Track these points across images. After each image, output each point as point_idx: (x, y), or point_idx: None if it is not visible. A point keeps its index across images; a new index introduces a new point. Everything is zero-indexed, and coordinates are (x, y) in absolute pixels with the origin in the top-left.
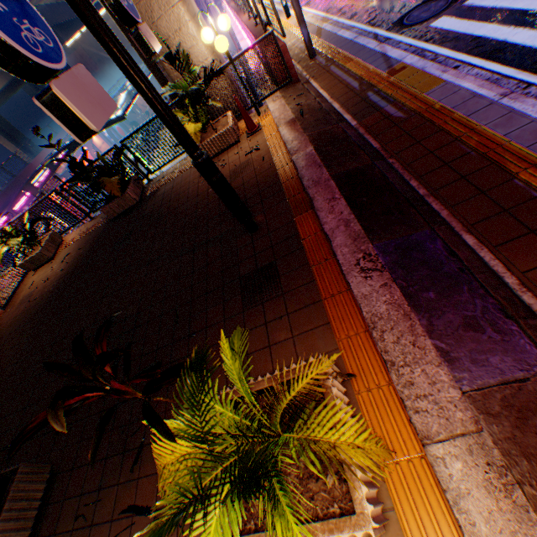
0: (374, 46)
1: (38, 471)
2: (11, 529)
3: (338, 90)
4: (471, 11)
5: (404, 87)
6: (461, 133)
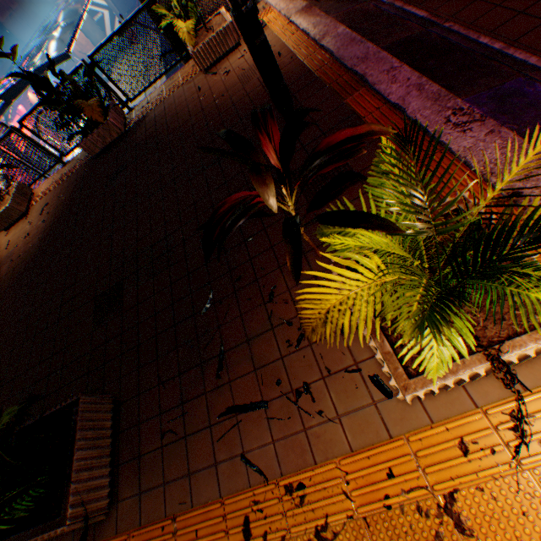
0: None
1: (100, 402)
2: (89, 457)
3: None
4: None
5: None
6: None
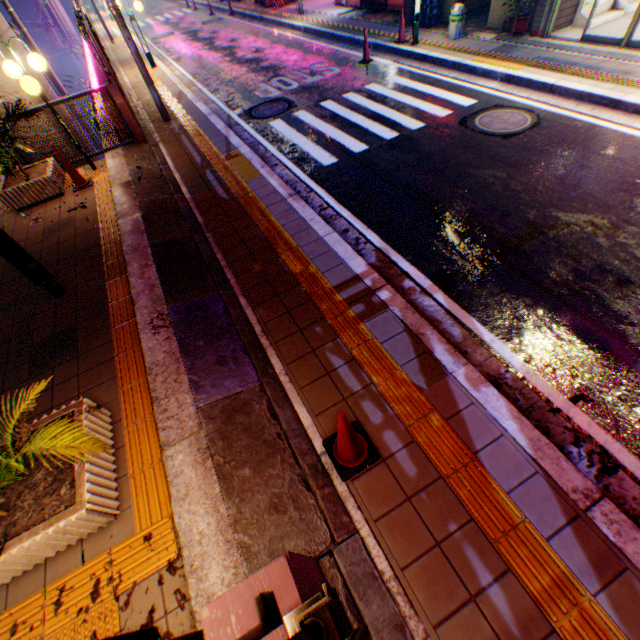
0: (223, 128)
1: None
2: None
3: (184, 161)
4: (297, 122)
5: (235, 173)
6: (260, 220)
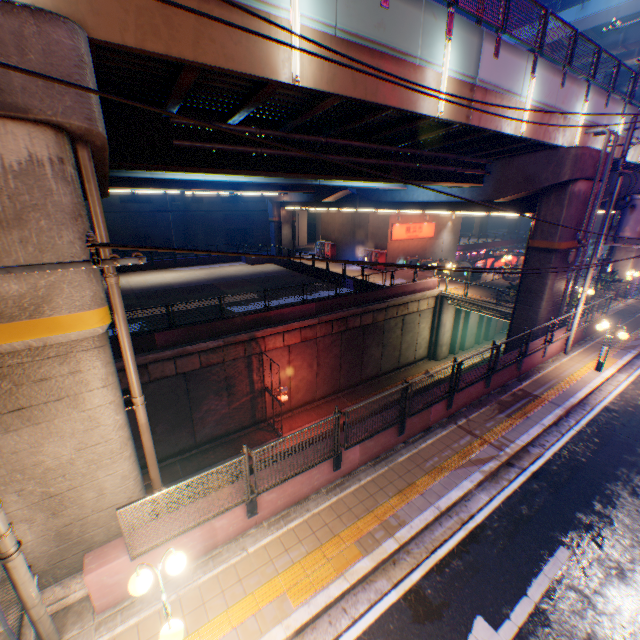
0: None
1: None
2: None
3: None
4: None
5: None
6: None
